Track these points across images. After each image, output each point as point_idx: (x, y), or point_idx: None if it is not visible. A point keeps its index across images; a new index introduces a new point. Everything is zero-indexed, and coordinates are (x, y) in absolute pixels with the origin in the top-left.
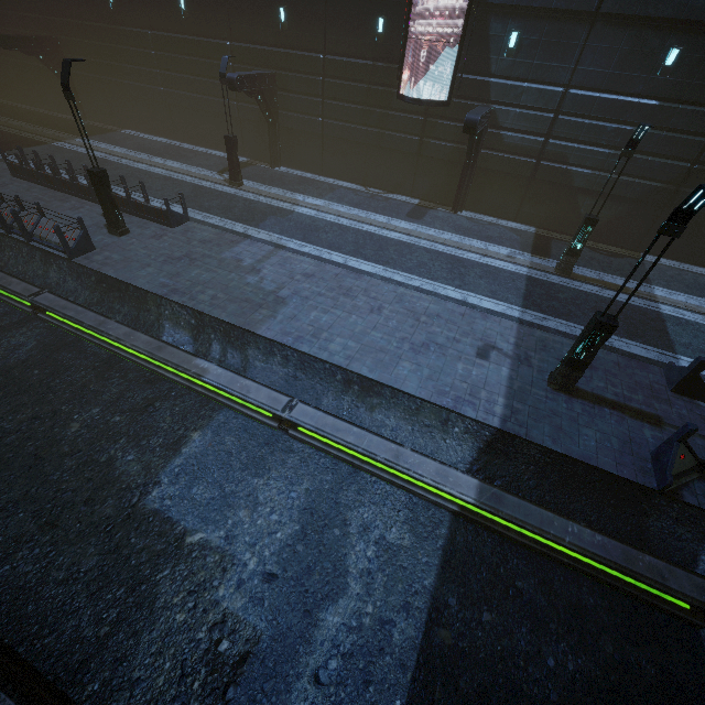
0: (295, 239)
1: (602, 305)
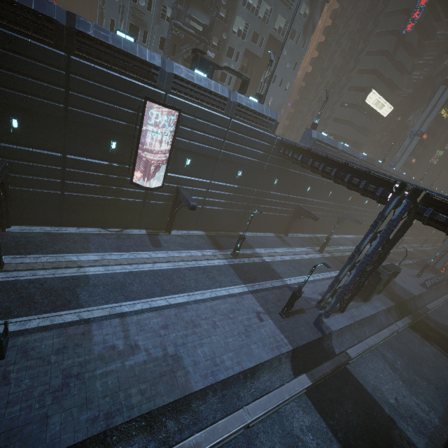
0: (122, 302)
1: (256, 267)
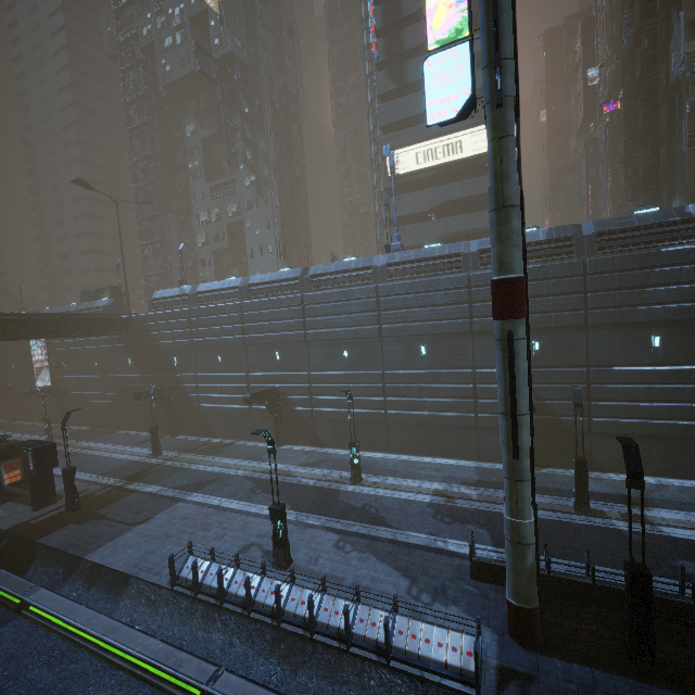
0: None
1: None
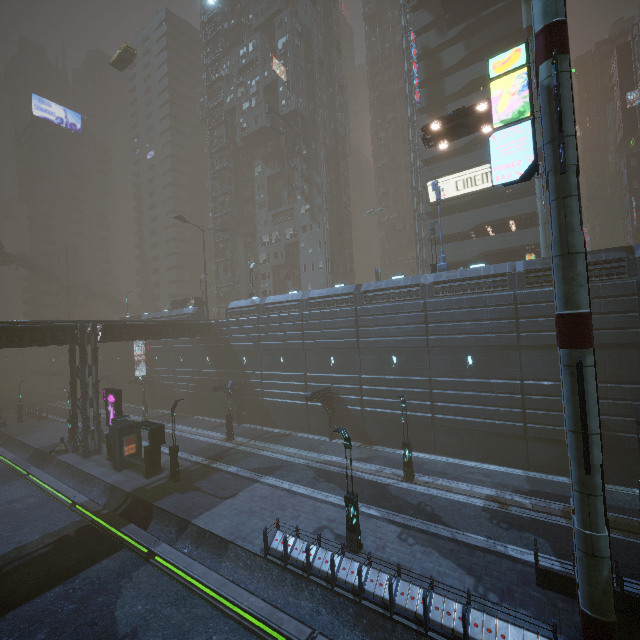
0: None
1: None
